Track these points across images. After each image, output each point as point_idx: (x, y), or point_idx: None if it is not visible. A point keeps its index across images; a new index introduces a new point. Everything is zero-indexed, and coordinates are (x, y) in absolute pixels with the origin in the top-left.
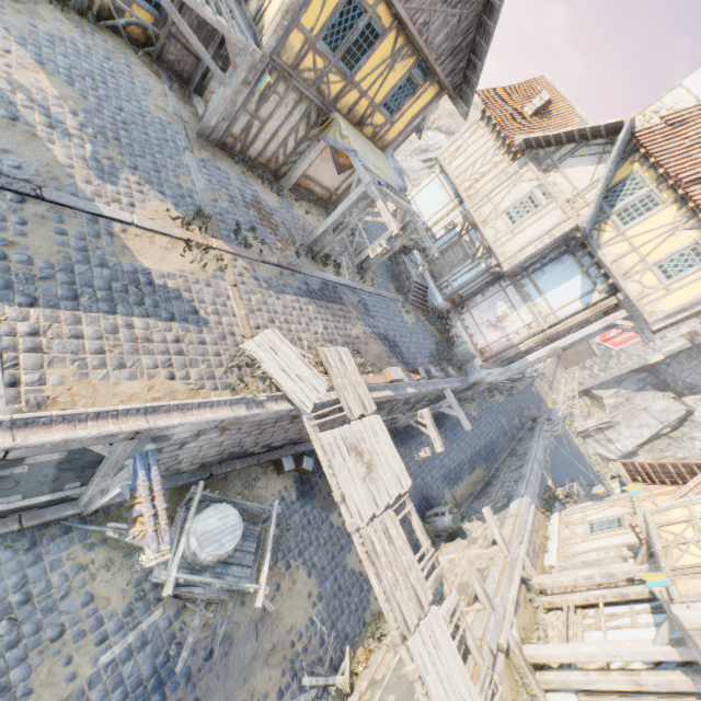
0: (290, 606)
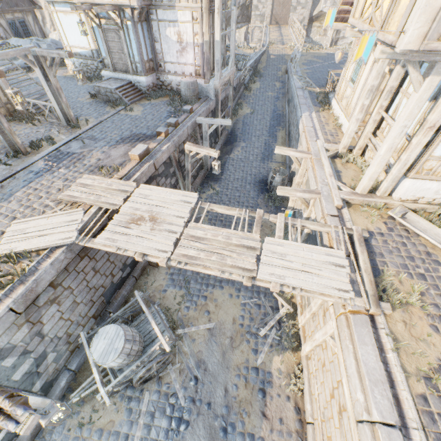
0: (224, 312)
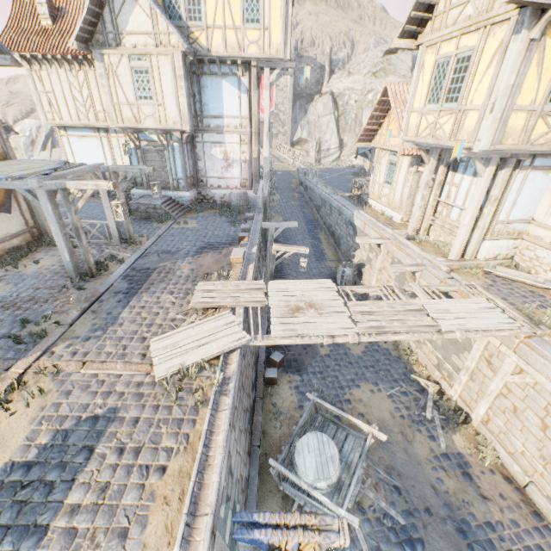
0: (376, 409)
